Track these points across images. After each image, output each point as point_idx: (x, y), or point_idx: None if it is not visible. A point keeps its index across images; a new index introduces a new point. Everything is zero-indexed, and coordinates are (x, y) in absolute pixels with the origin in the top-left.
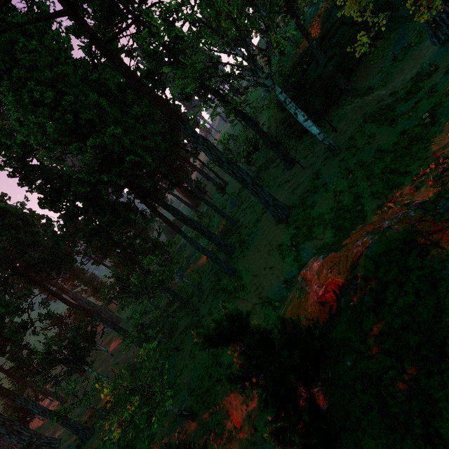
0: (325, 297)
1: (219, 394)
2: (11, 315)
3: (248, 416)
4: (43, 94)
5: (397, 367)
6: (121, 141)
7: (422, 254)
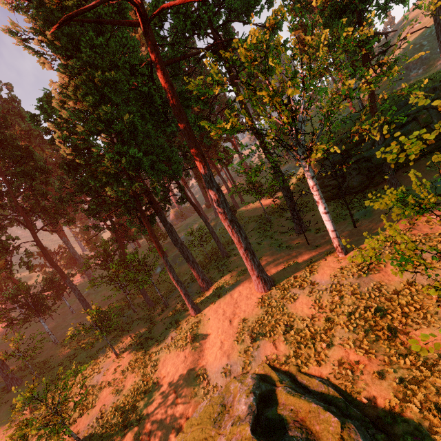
0: None
1: None
2: None
3: None
4: (84, 96)
5: None
6: (141, 161)
7: None
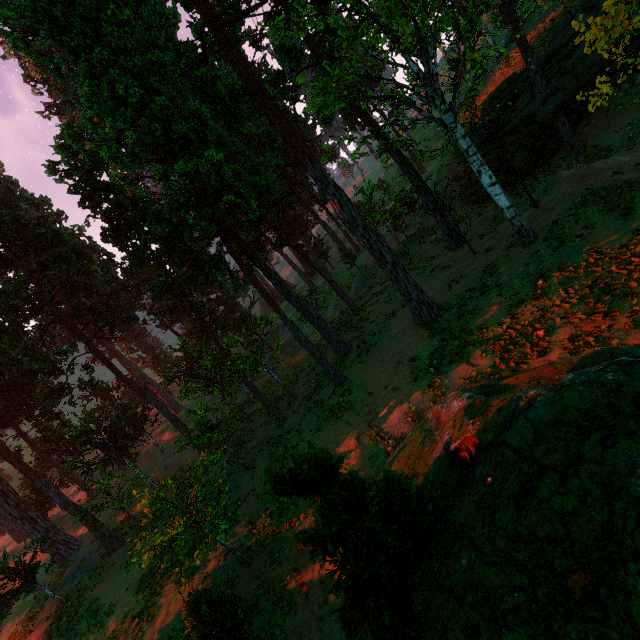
0: (458, 455)
1: (288, 541)
2: (46, 374)
3: (319, 580)
4: (127, 89)
5: (527, 591)
6: (221, 171)
7: (606, 442)
